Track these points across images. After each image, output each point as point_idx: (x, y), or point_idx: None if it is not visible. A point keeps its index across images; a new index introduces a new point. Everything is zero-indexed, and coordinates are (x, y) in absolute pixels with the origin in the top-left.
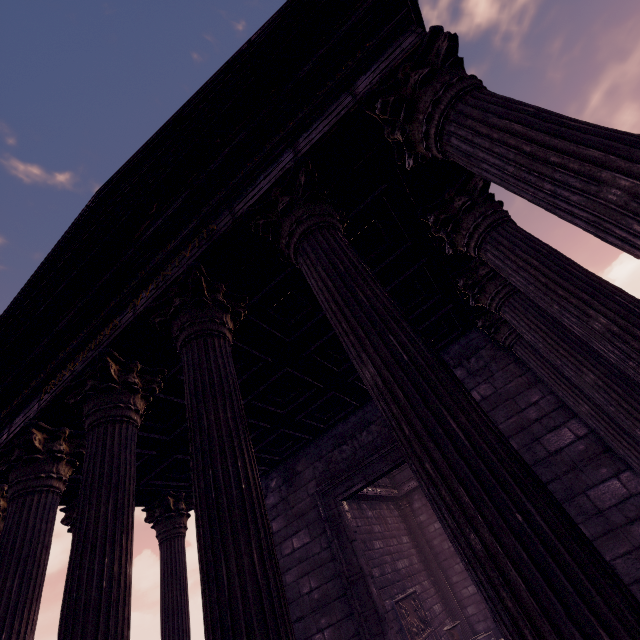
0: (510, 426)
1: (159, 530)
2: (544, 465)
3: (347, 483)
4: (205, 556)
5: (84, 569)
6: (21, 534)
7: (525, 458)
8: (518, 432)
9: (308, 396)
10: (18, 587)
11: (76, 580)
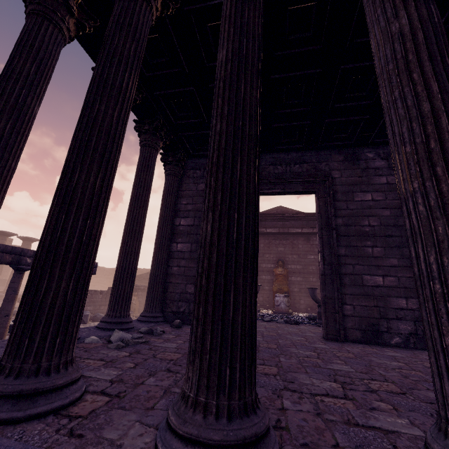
0: (393, 203)
1: (145, 138)
2: (398, 228)
3: (271, 186)
4: (427, 48)
5: (249, 43)
6: (135, 20)
7: (390, 221)
8: (395, 208)
9: (300, 111)
10: (133, 54)
11: (245, 44)
